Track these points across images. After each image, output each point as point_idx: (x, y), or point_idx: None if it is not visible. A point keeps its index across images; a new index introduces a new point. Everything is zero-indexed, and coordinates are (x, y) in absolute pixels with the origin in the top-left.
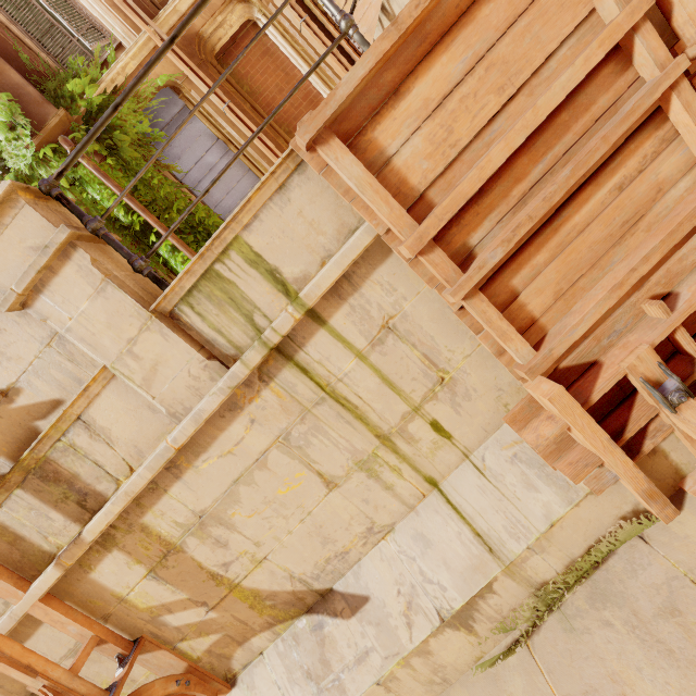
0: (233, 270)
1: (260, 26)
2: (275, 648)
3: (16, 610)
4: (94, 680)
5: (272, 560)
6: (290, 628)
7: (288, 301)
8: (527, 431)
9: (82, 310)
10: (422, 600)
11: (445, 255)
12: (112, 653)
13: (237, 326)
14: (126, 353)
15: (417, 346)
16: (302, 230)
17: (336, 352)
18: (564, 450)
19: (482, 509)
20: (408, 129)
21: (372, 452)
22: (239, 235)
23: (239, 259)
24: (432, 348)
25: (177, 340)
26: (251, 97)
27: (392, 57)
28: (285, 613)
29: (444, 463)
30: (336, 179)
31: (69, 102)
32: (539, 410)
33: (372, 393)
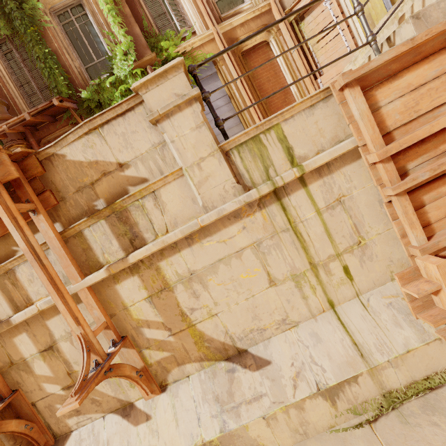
0: (269, 140)
1: (270, 45)
2: (198, 376)
3: (72, 288)
4: None
5: (219, 317)
6: (212, 366)
7: (291, 167)
8: (410, 286)
9: (184, 134)
10: (307, 373)
11: (394, 167)
12: (110, 337)
13: (258, 171)
14: (196, 165)
15: (352, 217)
16: (314, 131)
17: (305, 205)
18: (426, 308)
19: (361, 329)
20: (394, 96)
21: (303, 272)
22: (280, 123)
23: (274, 136)
24: (360, 222)
25: (225, 167)
26: (252, 79)
27: (399, 57)
28: (213, 355)
29: (342, 295)
30: (347, 109)
31: (158, 51)
32: (419, 277)
33: (317, 236)
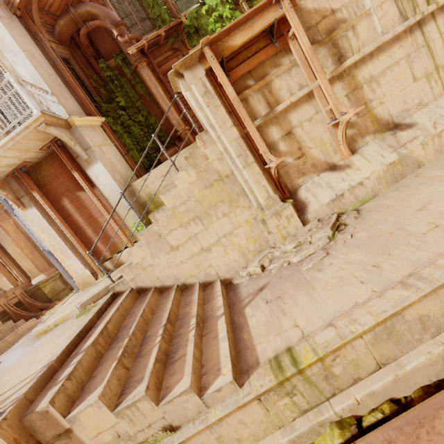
0: None
1: None
2: (373, 142)
3: (311, 87)
4: (310, 134)
5: (385, 104)
6: (380, 136)
7: (427, 7)
8: None
9: None
10: (440, 121)
11: None
12: (330, 116)
13: (410, 10)
14: (379, 6)
15: None
16: None
17: (434, 30)
18: None
19: None
20: None
21: (431, 72)
22: None
23: None
24: None
25: (395, 7)
26: None
27: None
28: (381, 129)
29: None
30: None
31: None
32: None
33: (439, 49)
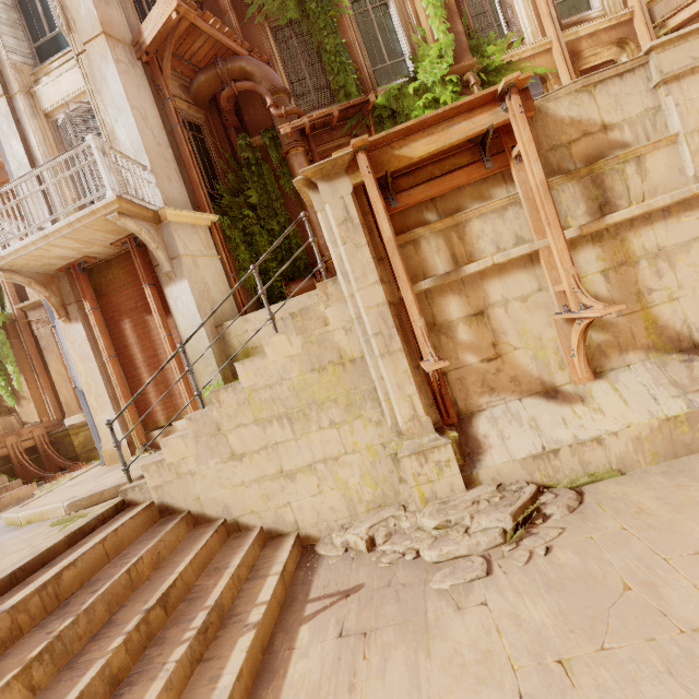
0: None
1: None
2: (642, 365)
3: (536, 244)
4: (519, 324)
5: (680, 303)
6: (659, 358)
7: None
8: None
9: (691, 98)
10: None
11: None
12: (563, 302)
13: None
14: (697, 131)
15: None
16: None
17: None
18: None
19: None
20: None
21: None
22: None
23: None
24: None
25: None
26: None
27: None
28: (662, 345)
29: None
30: None
31: (478, 57)
32: None
33: None
